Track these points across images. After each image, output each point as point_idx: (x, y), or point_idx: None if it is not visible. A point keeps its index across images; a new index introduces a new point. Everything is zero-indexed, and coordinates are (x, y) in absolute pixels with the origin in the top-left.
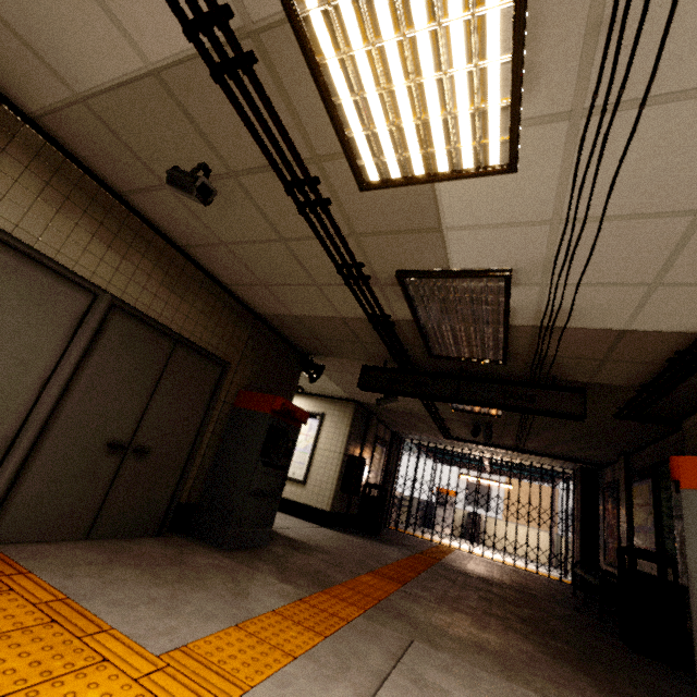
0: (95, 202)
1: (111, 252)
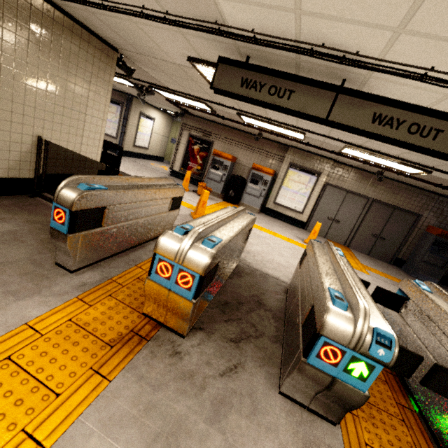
0: (368, 177)
1: (372, 187)
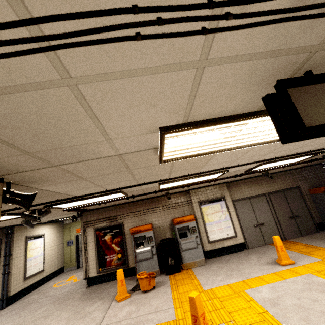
0: (251, 181)
1: (259, 186)
